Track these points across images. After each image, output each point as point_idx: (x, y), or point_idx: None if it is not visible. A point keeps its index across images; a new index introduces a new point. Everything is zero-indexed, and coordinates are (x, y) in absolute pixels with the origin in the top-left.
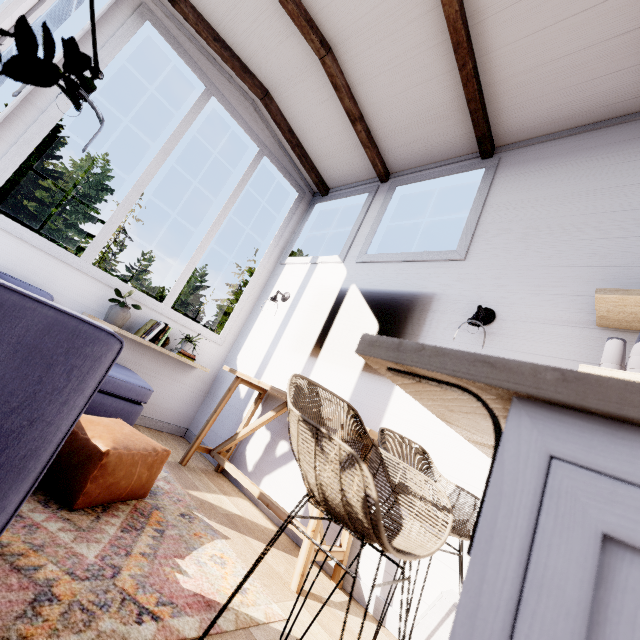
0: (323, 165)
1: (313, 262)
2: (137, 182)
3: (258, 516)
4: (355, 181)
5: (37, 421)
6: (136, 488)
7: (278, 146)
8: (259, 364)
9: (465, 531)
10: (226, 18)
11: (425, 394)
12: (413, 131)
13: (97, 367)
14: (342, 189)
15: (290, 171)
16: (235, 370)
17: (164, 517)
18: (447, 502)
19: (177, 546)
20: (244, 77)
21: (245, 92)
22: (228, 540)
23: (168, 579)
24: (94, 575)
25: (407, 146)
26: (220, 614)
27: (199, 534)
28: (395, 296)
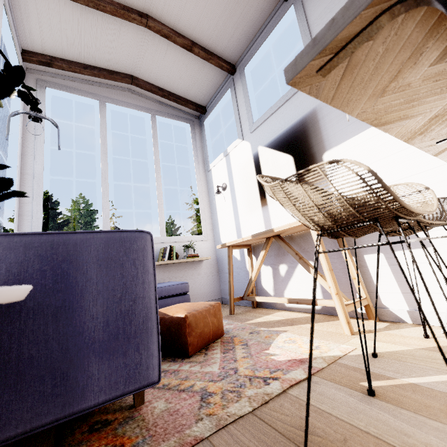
0: (192, 95)
1: (225, 155)
2: (102, 179)
3: (296, 314)
4: (217, 89)
5: (136, 299)
6: (215, 330)
7: (159, 105)
8: (236, 235)
9: (445, 221)
10: (81, 50)
11: (355, 88)
12: (230, 23)
13: (146, 254)
14: (212, 100)
15: (176, 114)
16: (224, 243)
17: (241, 338)
18: (420, 186)
19: (260, 346)
20: (114, 78)
21: (120, 87)
22: (287, 332)
23: (267, 361)
24: (224, 376)
25: (233, 37)
26: (312, 329)
27: (268, 336)
28: (290, 131)
